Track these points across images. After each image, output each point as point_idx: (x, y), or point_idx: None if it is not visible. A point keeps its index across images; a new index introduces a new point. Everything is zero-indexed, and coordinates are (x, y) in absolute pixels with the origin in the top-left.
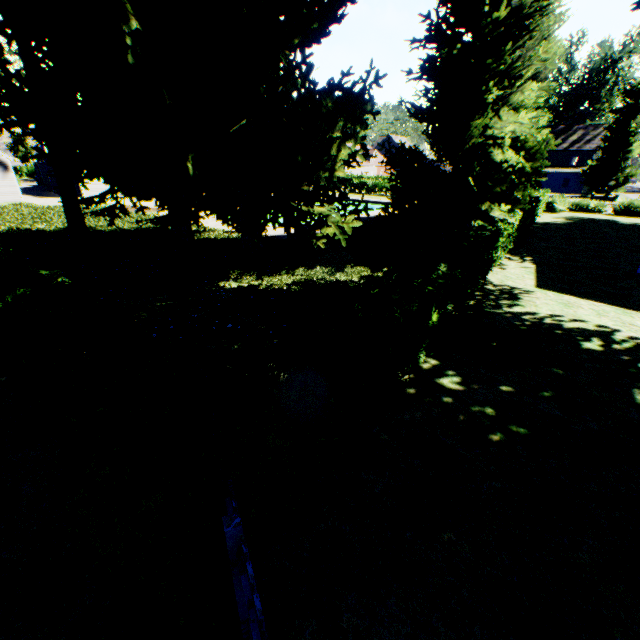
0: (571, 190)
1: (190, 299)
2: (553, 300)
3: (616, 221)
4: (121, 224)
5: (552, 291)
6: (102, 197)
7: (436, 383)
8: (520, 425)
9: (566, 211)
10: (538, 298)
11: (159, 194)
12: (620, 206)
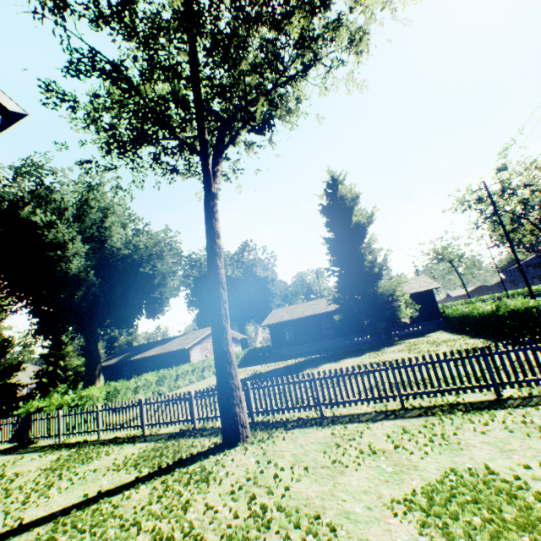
0: None
1: None
2: None
3: None
4: None
5: None
6: None
7: None
8: None
9: None
10: None
11: None
12: None
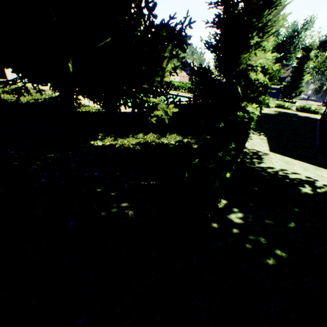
0: (274, 96)
1: (71, 152)
2: (280, 160)
3: (298, 114)
4: (30, 98)
5: (278, 154)
6: (14, 81)
7: (228, 218)
8: (282, 250)
9: (274, 107)
10: (272, 158)
11: (52, 82)
12: (299, 107)
